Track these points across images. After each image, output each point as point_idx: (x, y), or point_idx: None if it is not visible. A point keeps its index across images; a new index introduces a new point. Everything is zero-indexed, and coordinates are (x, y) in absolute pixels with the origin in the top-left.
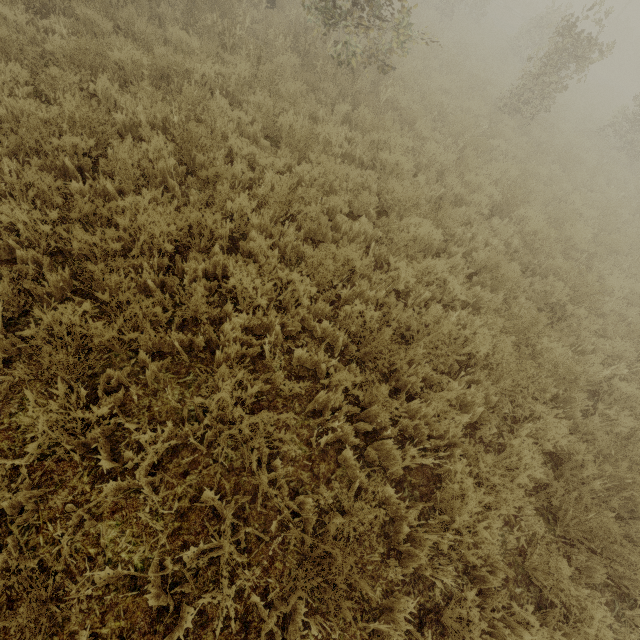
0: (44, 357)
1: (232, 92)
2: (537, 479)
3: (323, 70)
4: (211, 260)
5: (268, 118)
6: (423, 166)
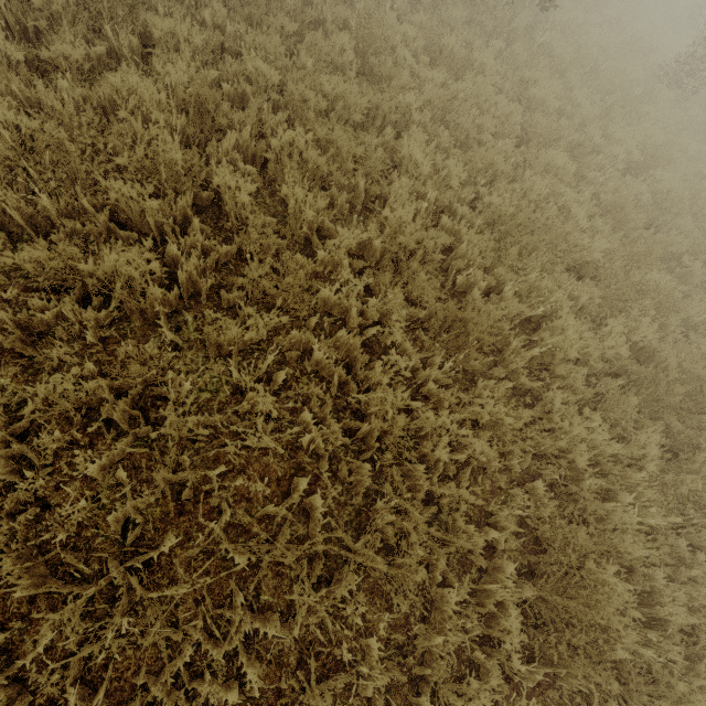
0: (269, 174)
1: (397, 10)
2: (620, 368)
3: (483, 2)
4: (382, 139)
5: (428, 39)
6: (566, 115)
